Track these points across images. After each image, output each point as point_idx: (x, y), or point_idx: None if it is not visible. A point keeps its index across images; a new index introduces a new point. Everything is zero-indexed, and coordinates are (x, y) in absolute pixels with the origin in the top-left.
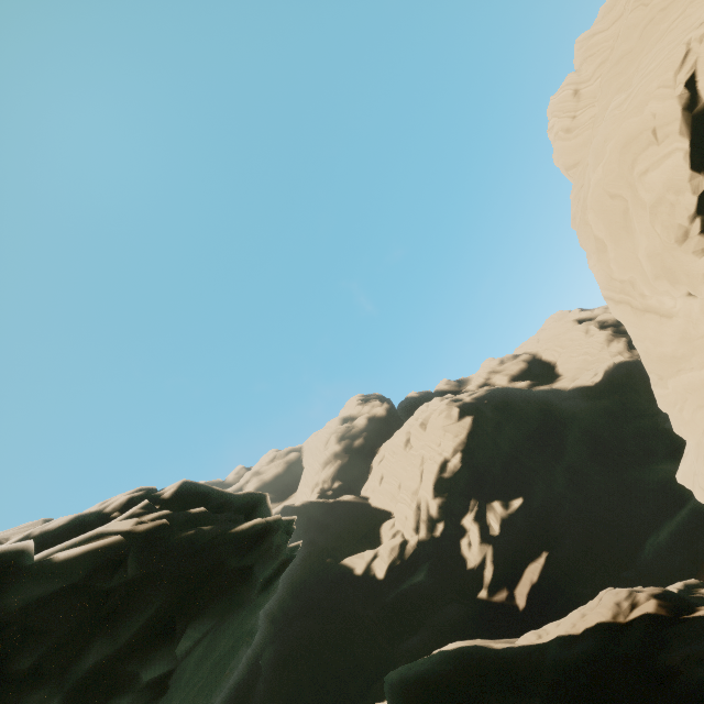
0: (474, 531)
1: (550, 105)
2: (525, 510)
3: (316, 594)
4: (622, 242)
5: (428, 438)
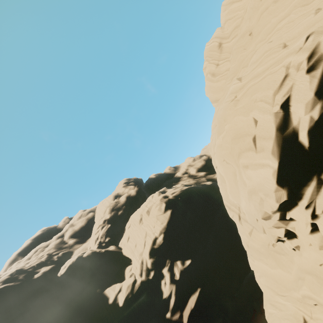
0: (167, 277)
1: (205, 49)
2: (192, 265)
3: (89, 313)
4: (233, 186)
5: (149, 221)
